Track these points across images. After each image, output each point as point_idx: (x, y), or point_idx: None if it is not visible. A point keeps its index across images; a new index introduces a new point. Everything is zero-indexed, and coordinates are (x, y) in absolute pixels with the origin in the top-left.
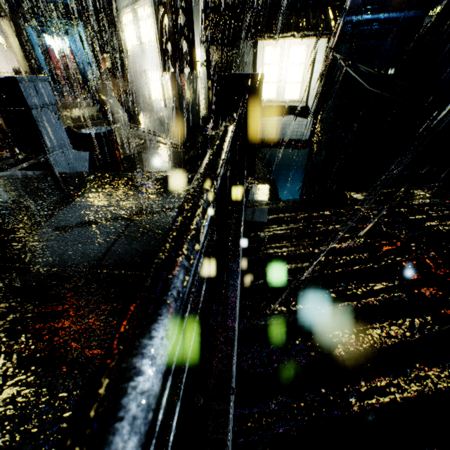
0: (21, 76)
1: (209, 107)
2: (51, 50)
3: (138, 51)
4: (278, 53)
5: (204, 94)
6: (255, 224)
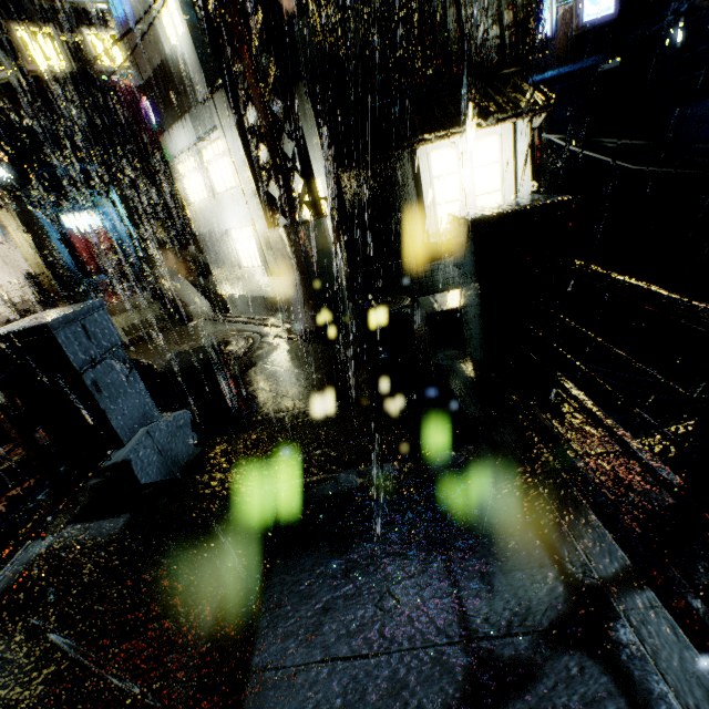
0: (57, 319)
1: (349, 262)
2: (73, 234)
3: (210, 206)
4: (452, 156)
5: (337, 244)
6: None
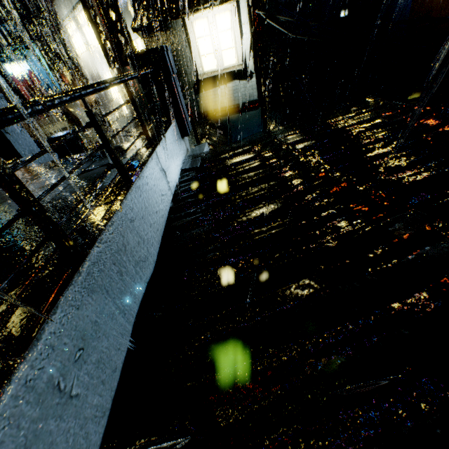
0: None
1: None
2: (16, 79)
3: (89, 57)
4: (206, 24)
5: None
6: (189, 170)
